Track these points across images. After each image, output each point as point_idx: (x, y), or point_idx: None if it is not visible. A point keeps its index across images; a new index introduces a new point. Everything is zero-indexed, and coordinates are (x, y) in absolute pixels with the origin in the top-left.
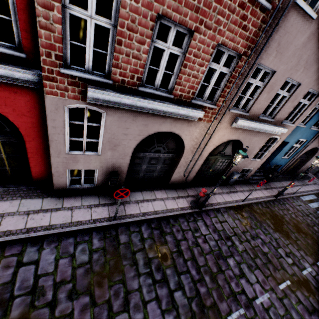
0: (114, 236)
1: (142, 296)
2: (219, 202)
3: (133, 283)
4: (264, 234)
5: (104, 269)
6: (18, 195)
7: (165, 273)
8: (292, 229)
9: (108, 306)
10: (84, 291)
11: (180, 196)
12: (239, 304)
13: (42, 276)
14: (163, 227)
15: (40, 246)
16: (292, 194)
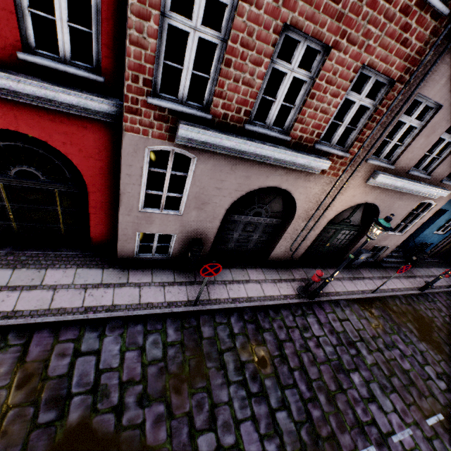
0: (195, 326)
1: (233, 413)
2: (338, 291)
3: (221, 393)
4: (404, 342)
5: (182, 370)
6: (72, 262)
7: (264, 384)
8: (447, 339)
9: (189, 421)
10: (158, 397)
11: (283, 279)
12: (367, 439)
13: (105, 372)
14: (260, 320)
15: (101, 332)
16: (447, 287)
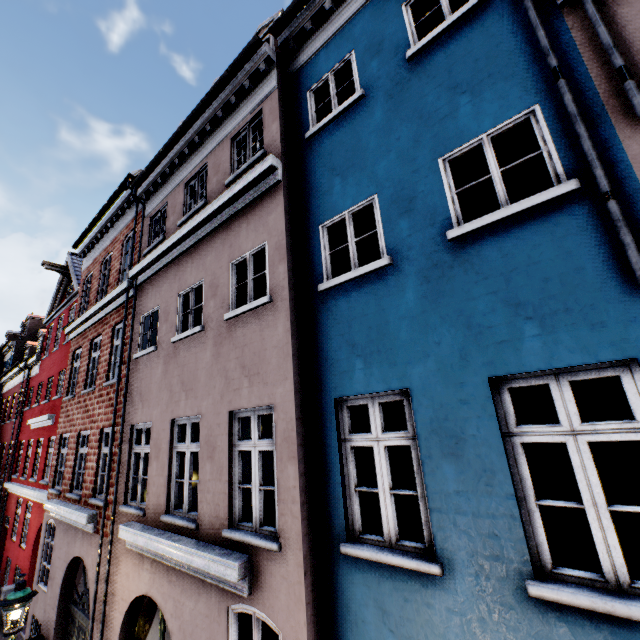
0: None
1: None
2: None
3: None
4: None
5: None
6: None
7: None
8: None
9: None
10: None
11: None
12: None
13: None
14: None
15: None
16: None
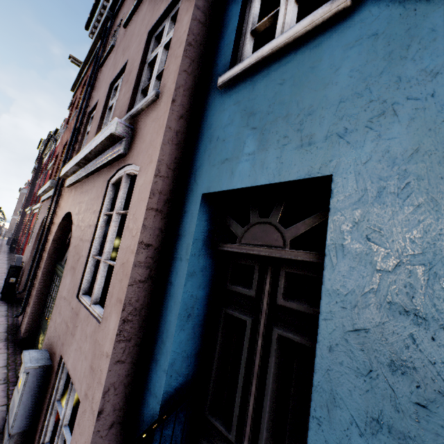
0: None
1: None
2: None
3: None
4: None
5: None
6: None
7: None
8: None
9: None
10: None
11: None
12: None
13: None
14: None
15: None
16: None
